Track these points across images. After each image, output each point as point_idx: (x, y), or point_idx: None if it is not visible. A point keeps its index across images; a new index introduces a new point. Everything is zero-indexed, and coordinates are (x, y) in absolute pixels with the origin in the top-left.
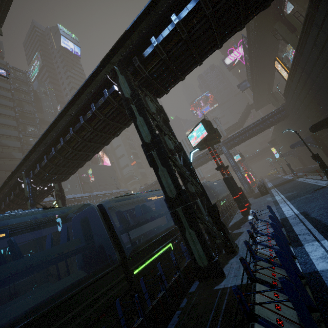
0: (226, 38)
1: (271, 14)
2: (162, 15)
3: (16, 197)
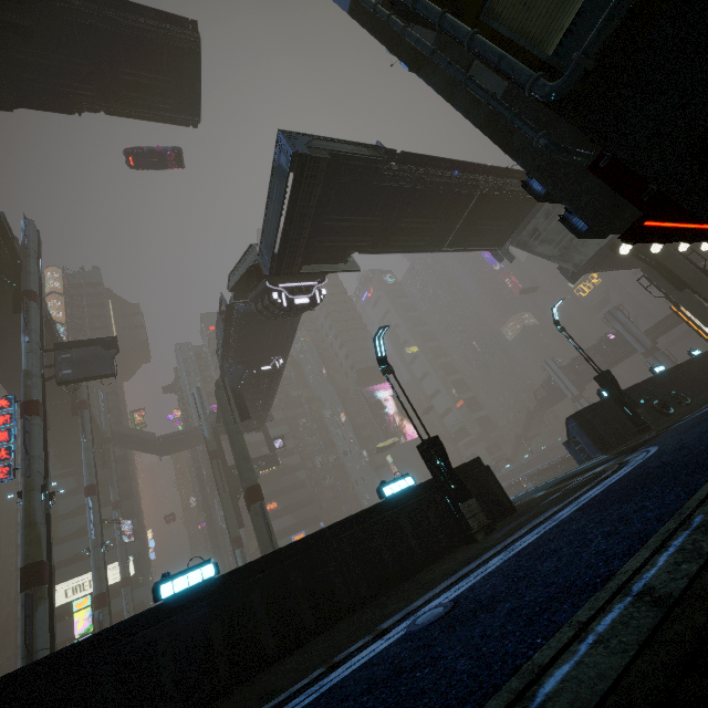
0: None
1: None
2: None
3: None
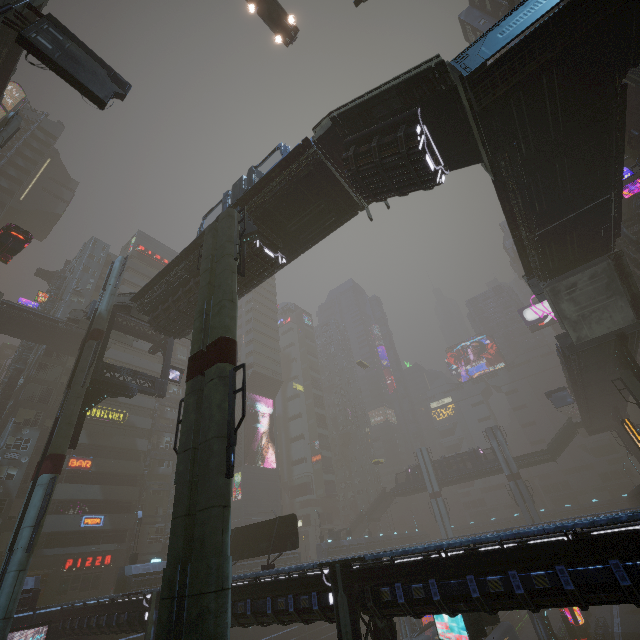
0: None
1: (613, 349)
2: (417, 567)
3: (129, 625)
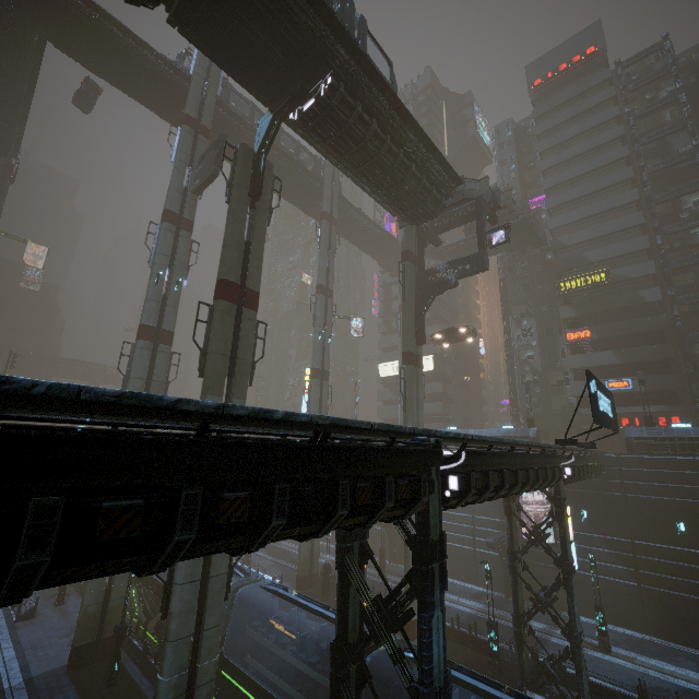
0: (219, 552)
1: None
2: None
3: None
